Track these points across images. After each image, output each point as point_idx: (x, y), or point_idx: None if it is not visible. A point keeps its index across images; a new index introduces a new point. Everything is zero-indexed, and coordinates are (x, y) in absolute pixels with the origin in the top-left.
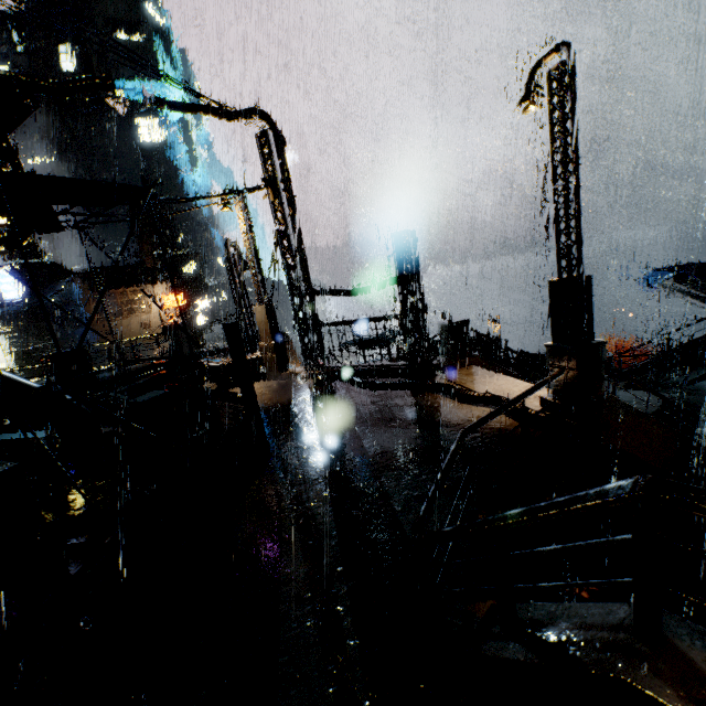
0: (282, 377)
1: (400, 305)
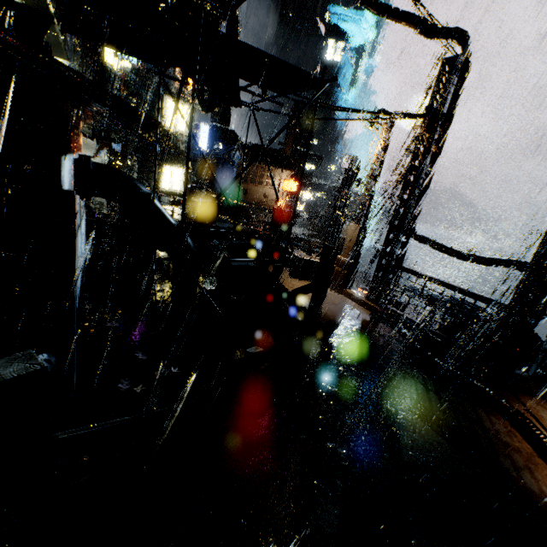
0: (342, 292)
1: (513, 296)
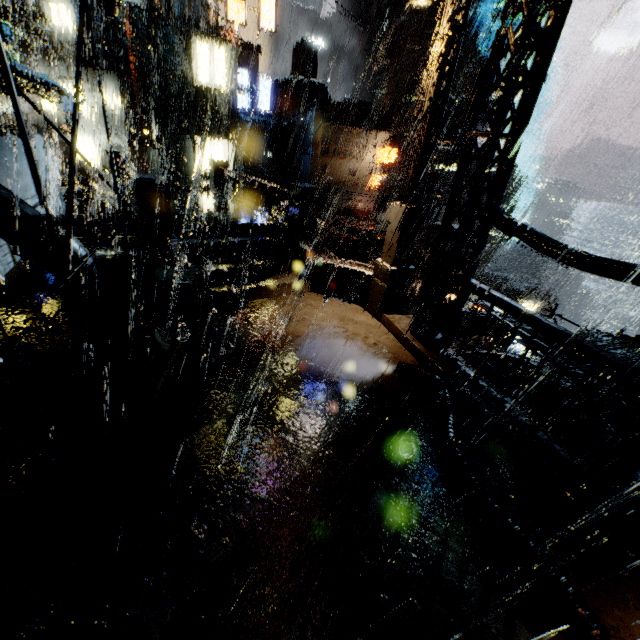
0: (381, 319)
1: None
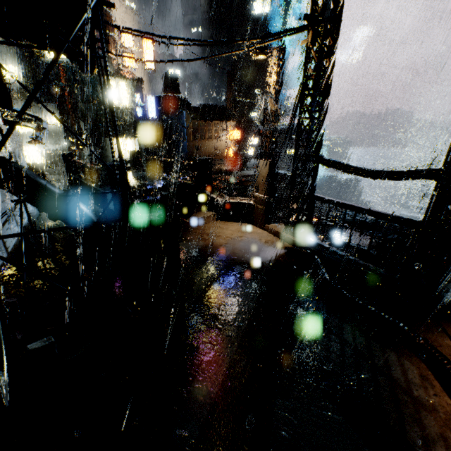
0: (265, 228)
1: (426, 212)
